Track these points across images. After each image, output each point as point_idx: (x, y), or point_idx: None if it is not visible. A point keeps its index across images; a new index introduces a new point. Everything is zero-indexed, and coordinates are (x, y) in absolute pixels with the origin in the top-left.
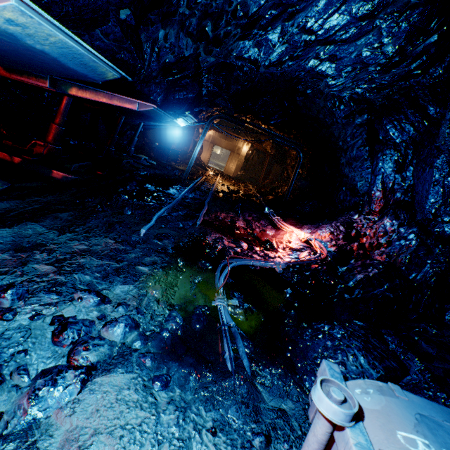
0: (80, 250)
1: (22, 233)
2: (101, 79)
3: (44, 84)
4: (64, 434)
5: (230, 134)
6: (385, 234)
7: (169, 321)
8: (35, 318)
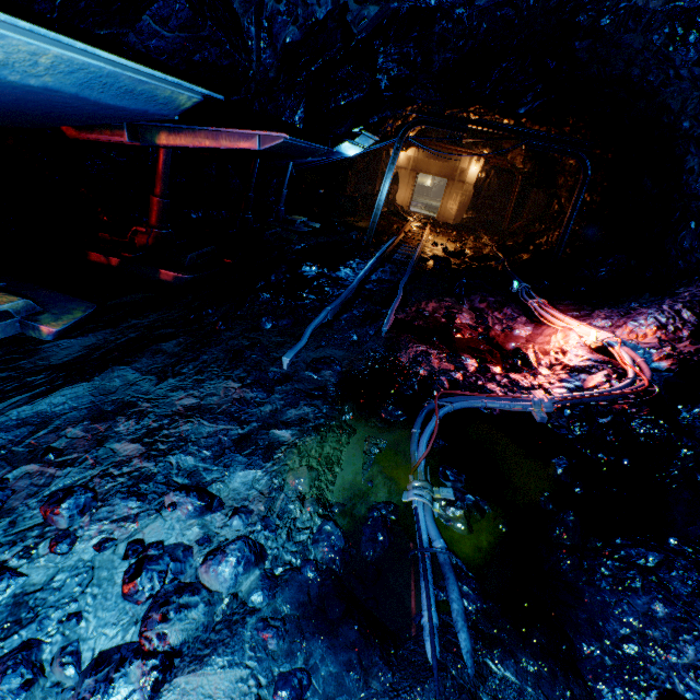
0: (185, 408)
1: (106, 386)
2: (173, 110)
3: (122, 137)
4: None
5: (445, 149)
6: None
7: (319, 544)
8: (101, 547)
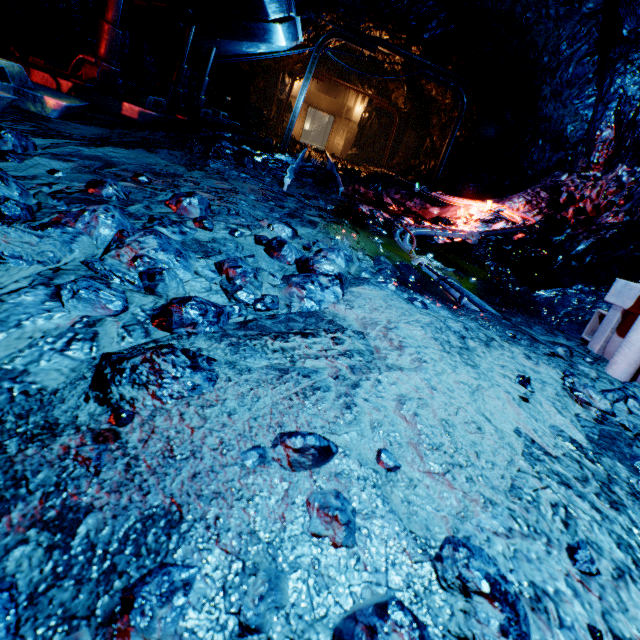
0: (227, 189)
1: (144, 160)
2: None
3: None
4: (355, 321)
5: (337, 83)
6: (620, 188)
7: (382, 265)
8: (237, 233)
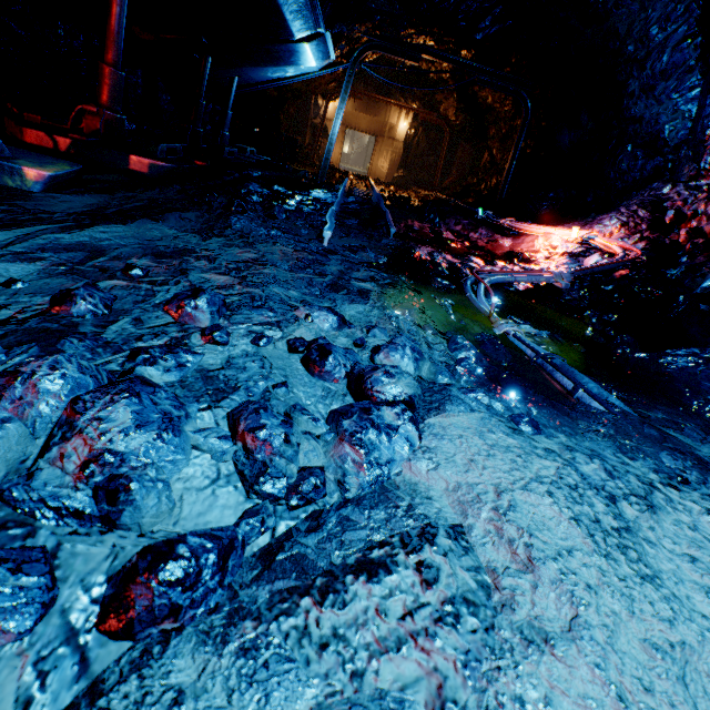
0: (252, 259)
1: (146, 234)
2: None
3: None
4: (446, 495)
5: (377, 99)
6: None
7: (461, 350)
8: (262, 341)
